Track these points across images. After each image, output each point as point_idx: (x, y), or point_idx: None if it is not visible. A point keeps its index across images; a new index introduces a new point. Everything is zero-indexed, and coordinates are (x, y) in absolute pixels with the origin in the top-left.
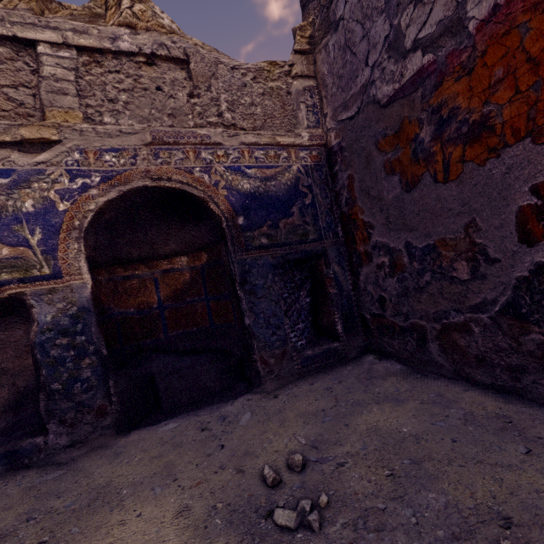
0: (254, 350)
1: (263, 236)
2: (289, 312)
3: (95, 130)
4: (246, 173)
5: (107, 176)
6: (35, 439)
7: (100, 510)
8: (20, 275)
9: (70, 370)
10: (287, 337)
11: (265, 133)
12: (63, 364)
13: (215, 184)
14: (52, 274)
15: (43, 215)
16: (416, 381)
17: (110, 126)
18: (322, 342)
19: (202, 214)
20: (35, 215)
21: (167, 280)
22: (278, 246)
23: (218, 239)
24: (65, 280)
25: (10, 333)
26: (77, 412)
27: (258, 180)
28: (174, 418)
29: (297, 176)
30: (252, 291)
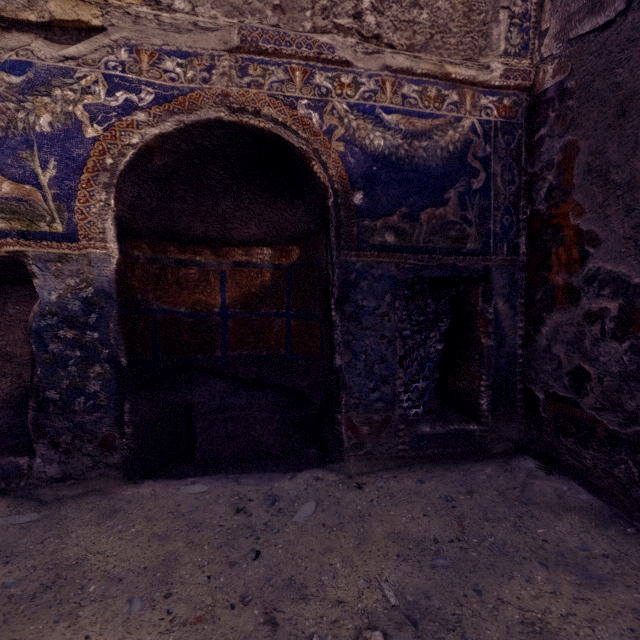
0: (340, 407)
1: (389, 231)
2: (407, 360)
3: (158, 19)
4: (381, 120)
5: (165, 95)
6: (18, 459)
7: (43, 614)
8: (22, 227)
9: (72, 376)
10: (396, 399)
11: (427, 58)
12: (64, 366)
13: (327, 132)
14: (66, 234)
15: (63, 141)
16: (627, 541)
17: (181, 14)
18: (449, 418)
19: (301, 184)
20: (51, 139)
21: (239, 278)
22: (411, 250)
23: (318, 226)
24: (82, 245)
25: (22, 309)
26: (75, 437)
27: (400, 135)
28: (206, 477)
29: (468, 138)
30: (353, 316)
